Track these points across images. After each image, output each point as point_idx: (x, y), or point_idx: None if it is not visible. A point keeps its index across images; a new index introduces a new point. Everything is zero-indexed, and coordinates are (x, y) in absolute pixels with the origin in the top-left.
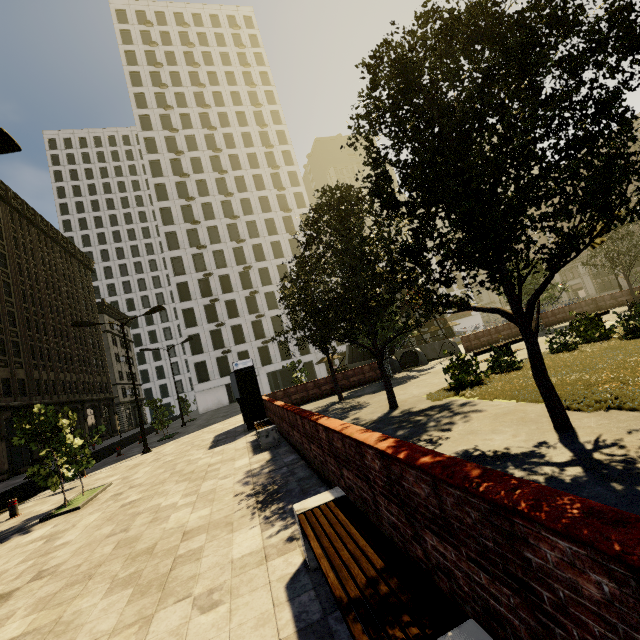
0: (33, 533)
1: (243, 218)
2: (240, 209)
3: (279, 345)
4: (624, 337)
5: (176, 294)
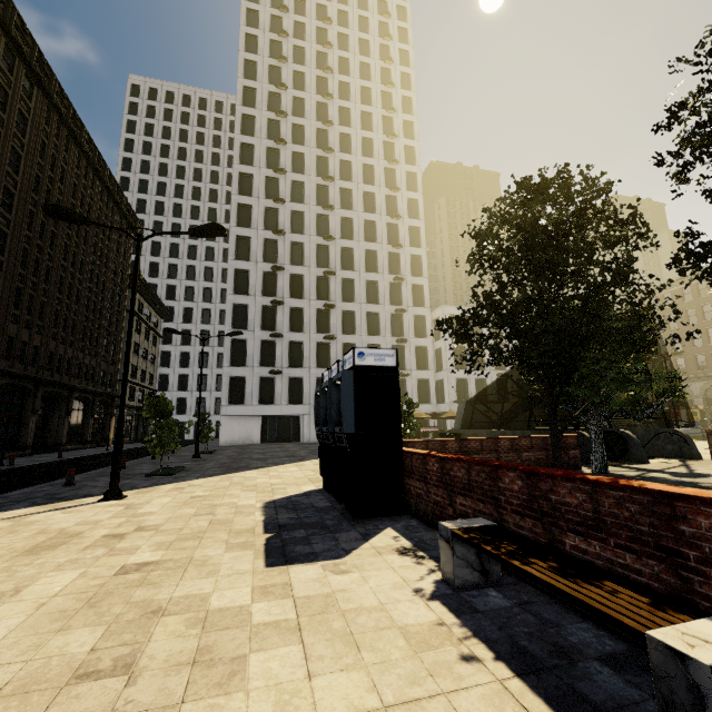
0: None
1: (338, 211)
2: (337, 200)
3: None
4: None
5: (231, 282)
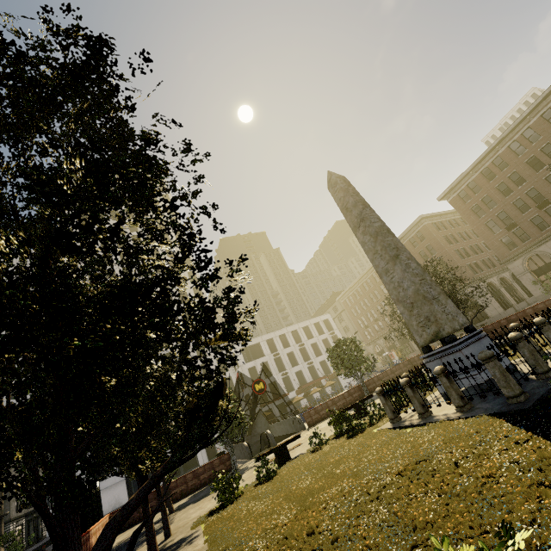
0: None
1: None
2: None
3: None
4: (348, 435)
5: None
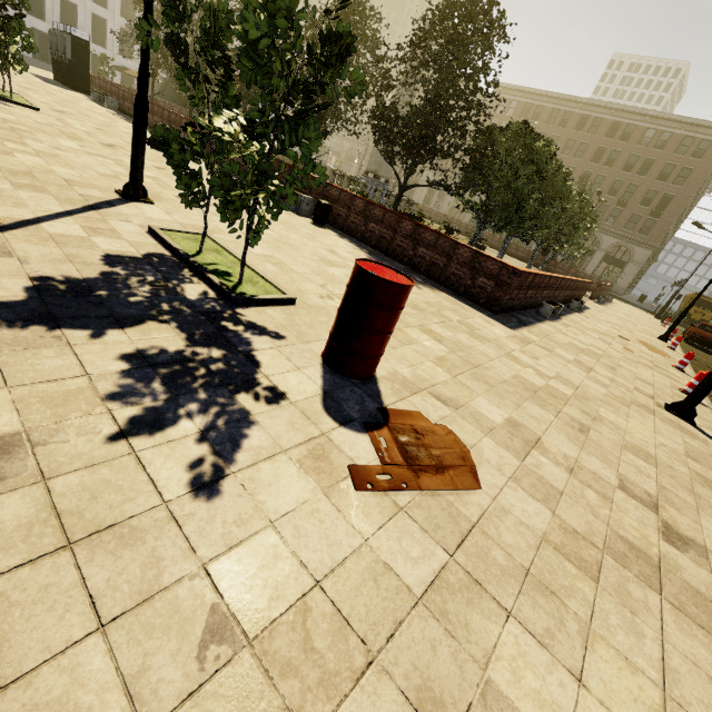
0: None
1: None
2: None
3: (63, 3)
4: None
5: None
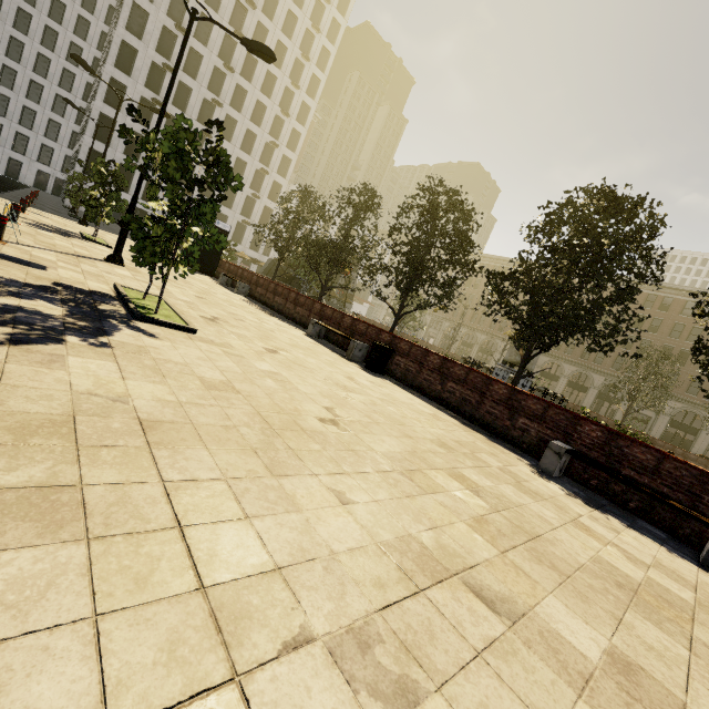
0: (97, 246)
1: None
2: (251, 32)
3: None
4: None
5: (115, 52)
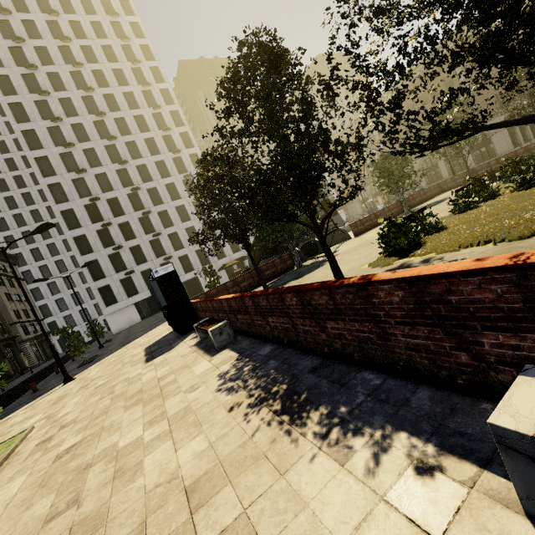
0: None
1: (121, 139)
2: (116, 129)
3: (180, 260)
4: (517, 190)
5: (62, 222)
